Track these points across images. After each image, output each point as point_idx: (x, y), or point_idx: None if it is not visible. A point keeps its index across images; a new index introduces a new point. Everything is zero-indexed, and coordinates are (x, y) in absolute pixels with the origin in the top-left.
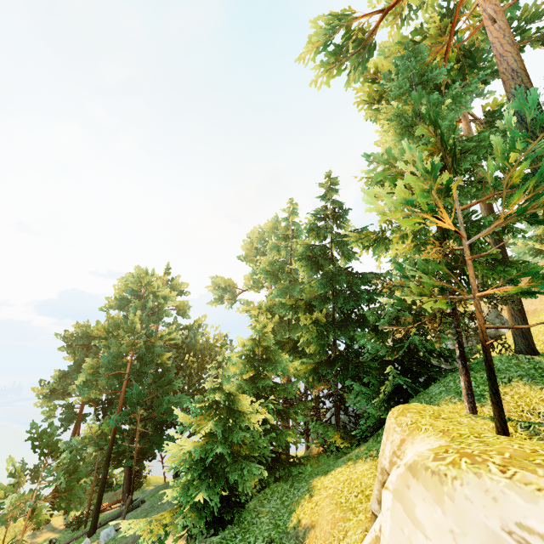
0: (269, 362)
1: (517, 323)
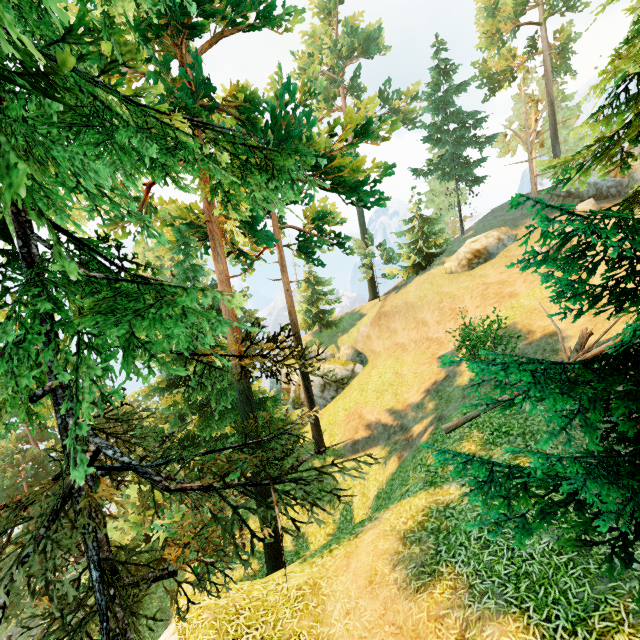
0: None
1: (313, 433)
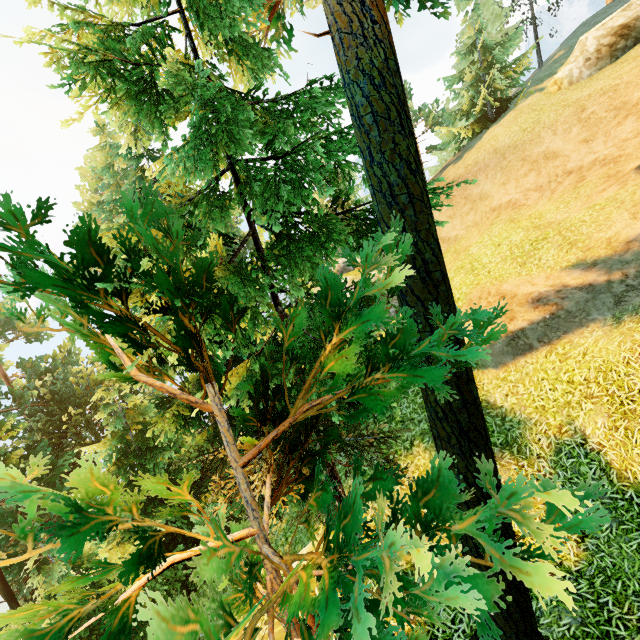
0: (150, 453)
1: None
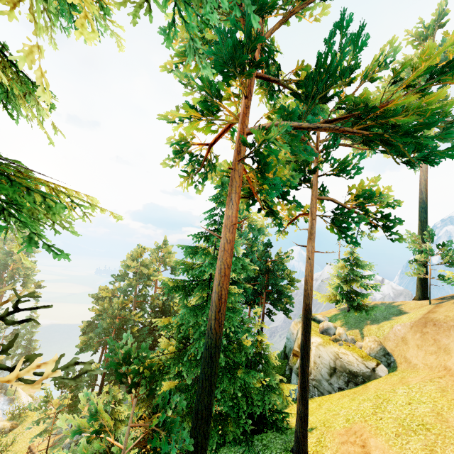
0: None
1: (296, 427)
